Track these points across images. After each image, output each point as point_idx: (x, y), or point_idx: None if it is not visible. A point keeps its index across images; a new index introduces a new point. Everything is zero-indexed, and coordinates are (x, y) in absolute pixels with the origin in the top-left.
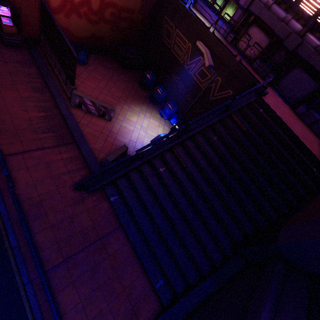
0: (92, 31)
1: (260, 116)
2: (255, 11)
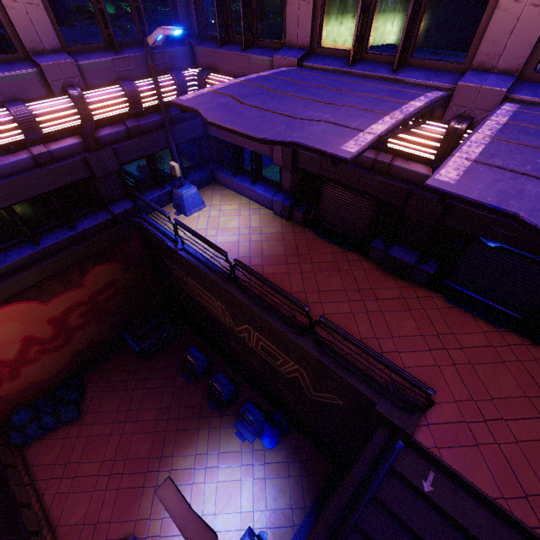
0: (70, 351)
1: (434, 505)
2: (311, 169)
